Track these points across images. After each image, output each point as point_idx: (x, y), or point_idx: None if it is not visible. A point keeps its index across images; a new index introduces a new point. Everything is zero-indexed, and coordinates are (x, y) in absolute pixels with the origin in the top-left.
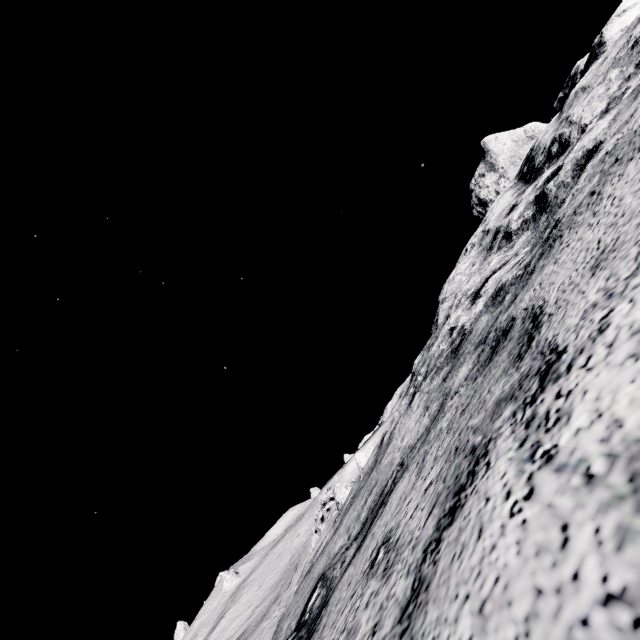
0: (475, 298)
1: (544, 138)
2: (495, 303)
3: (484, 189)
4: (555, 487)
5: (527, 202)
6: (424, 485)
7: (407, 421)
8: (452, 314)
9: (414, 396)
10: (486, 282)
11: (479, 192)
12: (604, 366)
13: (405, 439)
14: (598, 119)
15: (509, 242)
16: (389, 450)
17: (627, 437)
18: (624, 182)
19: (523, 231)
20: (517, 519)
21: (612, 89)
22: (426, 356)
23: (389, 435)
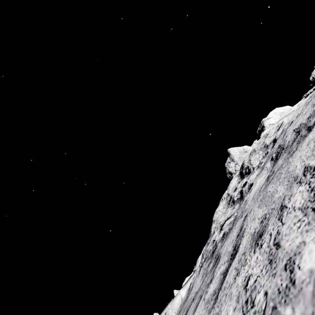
0: (221, 229)
1: (245, 162)
2: (222, 239)
3: (230, 168)
4: (203, 304)
5: (238, 191)
6: (194, 305)
7: (197, 280)
8: (215, 231)
9: (201, 268)
10: (224, 223)
11: (228, 168)
12: (212, 283)
13: (196, 288)
14: (256, 168)
15: (234, 204)
16: (191, 292)
17: (208, 297)
18: (236, 227)
19: (237, 202)
20: (199, 309)
21: (260, 158)
22: (206, 248)
23: (192, 285)
